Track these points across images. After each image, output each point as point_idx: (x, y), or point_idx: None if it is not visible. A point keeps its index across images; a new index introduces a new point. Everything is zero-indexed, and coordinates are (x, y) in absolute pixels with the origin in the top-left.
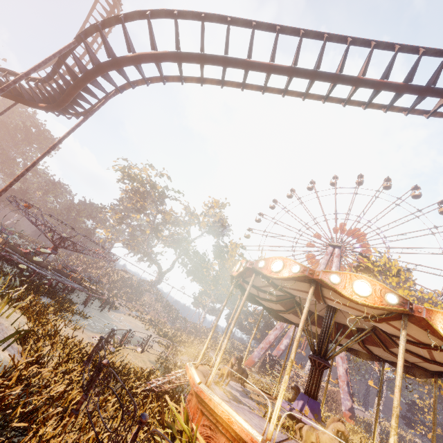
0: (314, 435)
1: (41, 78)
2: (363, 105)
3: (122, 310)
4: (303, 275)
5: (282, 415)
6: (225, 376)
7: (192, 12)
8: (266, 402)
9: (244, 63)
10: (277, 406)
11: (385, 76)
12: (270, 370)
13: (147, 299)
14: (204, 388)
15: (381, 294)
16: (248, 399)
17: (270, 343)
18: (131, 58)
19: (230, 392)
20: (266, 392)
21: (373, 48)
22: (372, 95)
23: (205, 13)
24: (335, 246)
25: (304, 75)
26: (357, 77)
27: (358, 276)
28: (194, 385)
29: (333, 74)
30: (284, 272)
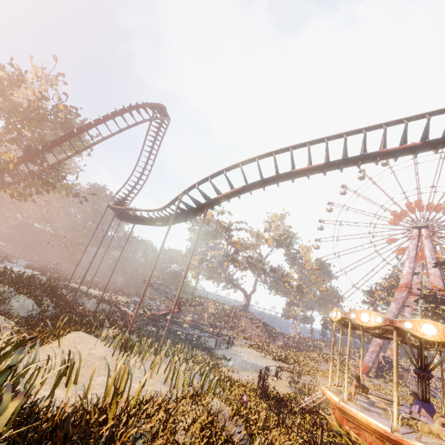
0: (426, 426)
1: (156, 210)
2: (393, 157)
3: (236, 343)
4: (385, 324)
5: (407, 417)
6: (353, 394)
7: (249, 160)
8: (390, 408)
9: (292, 174)
10: (395, 411)
11: (403, 142)
12: (390, 373)
13: (244, 323)
14: (343, 404)
15: (443, 332)
16: (375, 408)
17: (379, 345)
18: (221, 198)
19: (360, 404)
20: (388, 400)
21: (385, 131)
22: (398, 153)
23: (257, 157)
24: (420, 227)
25: (337, 165)
26: (380, 152)
27: (424, 321)
28: (335, 403)
29: (359, 157)
30: (371, 322)
